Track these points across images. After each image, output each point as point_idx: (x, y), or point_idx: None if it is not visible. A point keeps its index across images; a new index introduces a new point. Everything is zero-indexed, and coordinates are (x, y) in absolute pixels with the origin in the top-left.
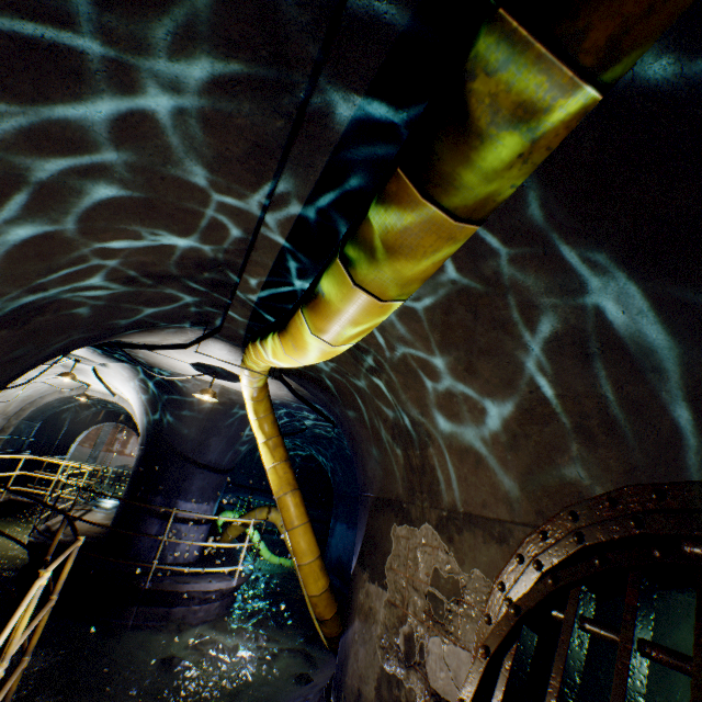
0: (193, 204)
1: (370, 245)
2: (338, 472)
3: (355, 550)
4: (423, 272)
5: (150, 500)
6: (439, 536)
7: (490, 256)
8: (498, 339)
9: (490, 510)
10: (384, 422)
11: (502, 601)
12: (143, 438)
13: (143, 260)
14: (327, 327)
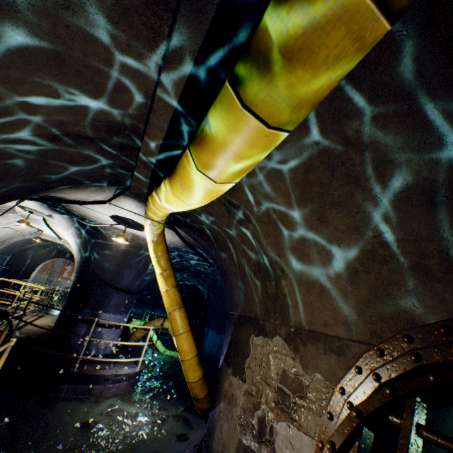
0: (98, 61)
1: (264, 53)
2: (211, 296)
3: (223, 351)
4: (317, 91)
5: (81, 311)
6: (287, 346)
7: (355, 115)
8: (350, 192)
9: (331, 329)
10: (248, 261)
11: (344, 404)
12: (77, 268)
13: (61, 119)
14: (212, 161)
